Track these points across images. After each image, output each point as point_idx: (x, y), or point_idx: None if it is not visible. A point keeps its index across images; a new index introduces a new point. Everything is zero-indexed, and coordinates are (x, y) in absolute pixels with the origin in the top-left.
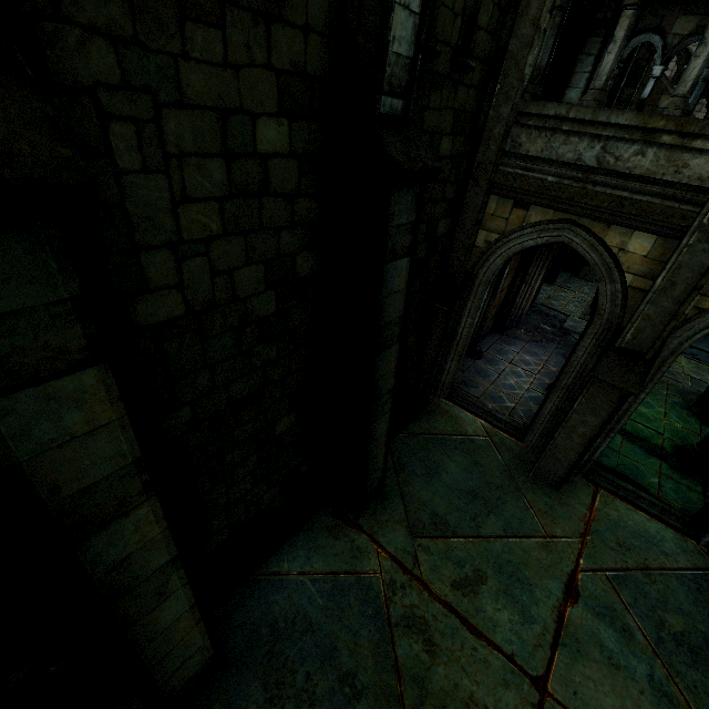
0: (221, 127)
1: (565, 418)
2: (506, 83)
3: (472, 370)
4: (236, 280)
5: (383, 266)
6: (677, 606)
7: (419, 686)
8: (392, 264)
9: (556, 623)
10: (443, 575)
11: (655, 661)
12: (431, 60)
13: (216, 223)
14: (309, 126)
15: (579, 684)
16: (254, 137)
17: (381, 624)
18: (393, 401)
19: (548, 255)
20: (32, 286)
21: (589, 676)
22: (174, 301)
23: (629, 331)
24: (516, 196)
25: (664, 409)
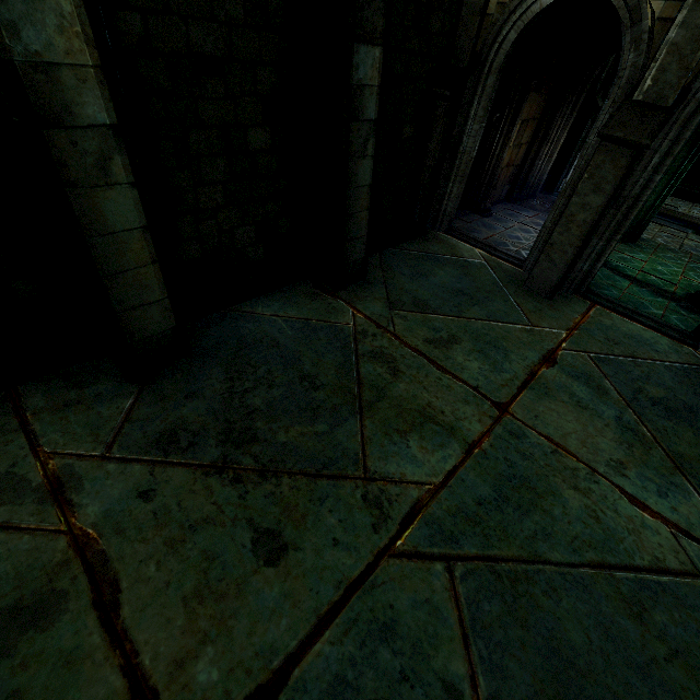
0: None
1: (566, 205)
2: None
3: (478, 223)
4: None
5: None
6: (660, 383)
7: (378, 391)
8: None
9: (527, 375)
10: (417, 334)
11: (626, 410)
12: None
13: None
14: None
15: (542, 412)
16: None
17: (348, 353)
18: (377, 143)
19: (576, 103)
20: None
21: (554, 409)
22: None
23: (651, 75)
24: None
25: (682, 270)
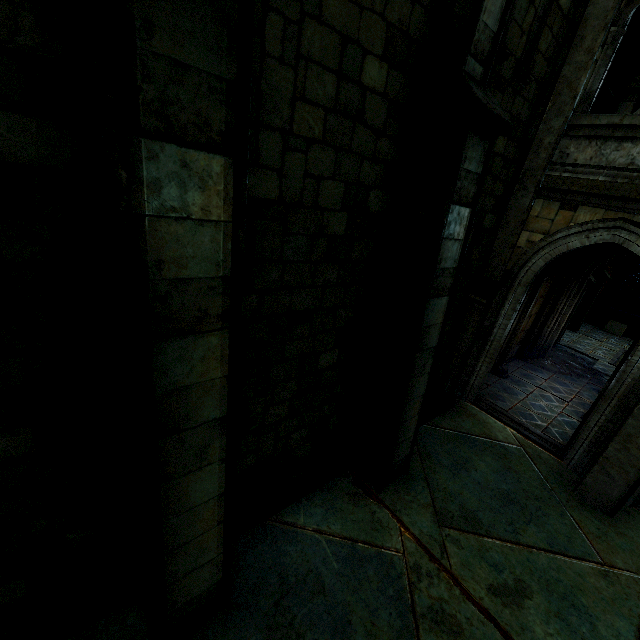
0: (340, 50)
1: (621, 424)
2: (558, 102)
3: (498, 386)
4: (321, 189)
5: (450, 205)
6: None
7: None
8: (457, 207)
9: None
10: (477, 575)
11: None
12: (500, 61)
13: (319, 128)
14: (401, 78)
15: None
16: (361, 69)
17: (404, 609)
18: (434, 362)
19: (579, 287)
20: (206, 51)
21: None
22: (272, 184)
23: None
24: (564, 198)
25: None
